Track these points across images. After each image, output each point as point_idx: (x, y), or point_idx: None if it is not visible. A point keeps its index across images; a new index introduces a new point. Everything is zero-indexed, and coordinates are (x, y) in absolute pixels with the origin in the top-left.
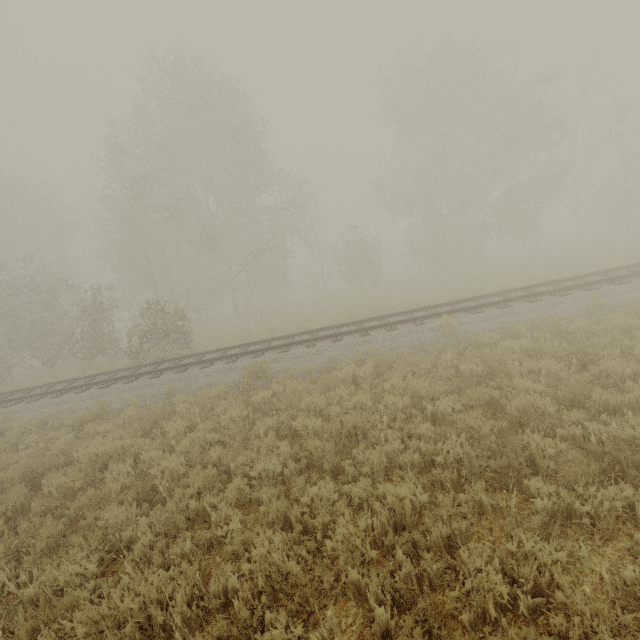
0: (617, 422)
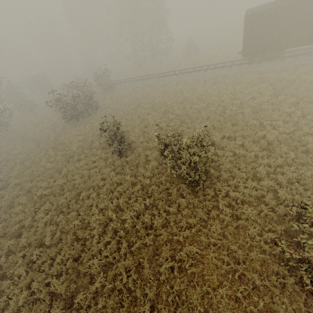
0: None
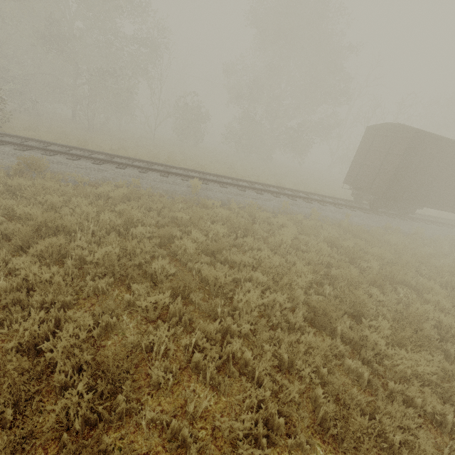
0: (221, 268)
